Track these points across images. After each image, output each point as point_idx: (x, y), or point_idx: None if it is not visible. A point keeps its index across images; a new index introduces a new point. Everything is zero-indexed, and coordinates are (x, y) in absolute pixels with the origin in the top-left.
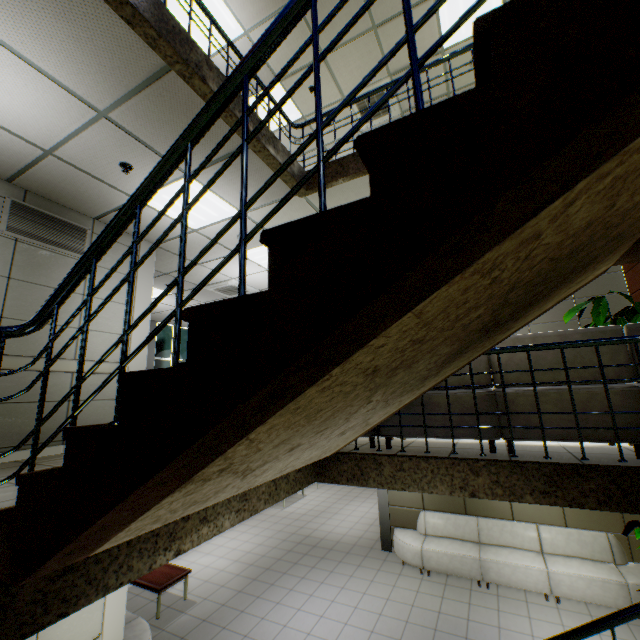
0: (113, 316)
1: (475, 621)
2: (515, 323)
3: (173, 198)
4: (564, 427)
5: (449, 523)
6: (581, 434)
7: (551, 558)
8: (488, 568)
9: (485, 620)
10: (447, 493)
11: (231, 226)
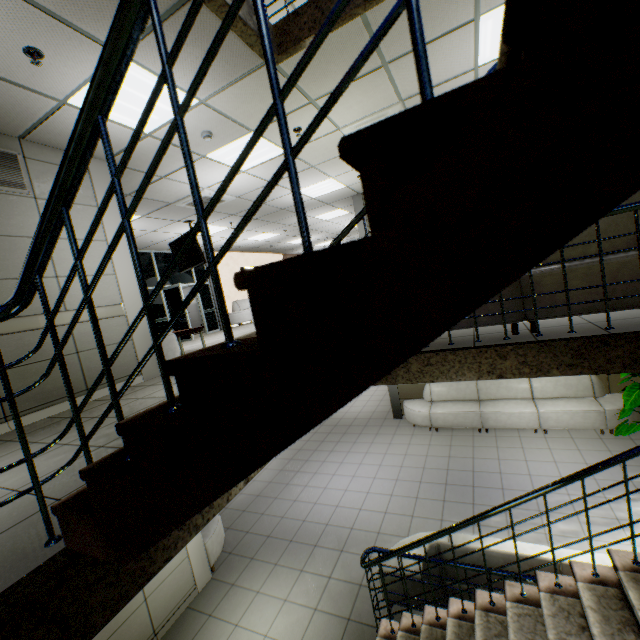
0: (88, 256)
1: (479, 458)
2: None
3: (152, 97)
4: (592, 301)
5: (452, 389)
6: (607, 305)
7: (541, 402)
8: (487, 418)
9: (487, 456)
10: (475, 379)
11: (262, 133)
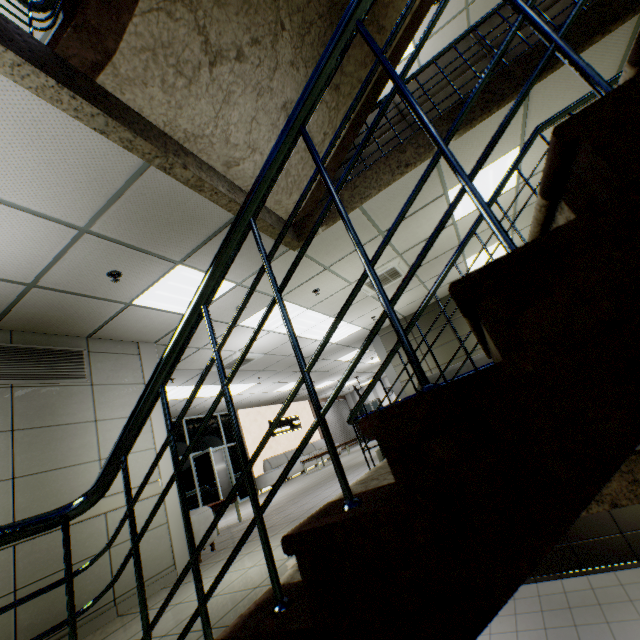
0: None
1: None
2: (380, 15)
3: None
4: (453, 103)
5: None
6: None
7: None
8: None
9: None
10: (390, 178)
11: None
